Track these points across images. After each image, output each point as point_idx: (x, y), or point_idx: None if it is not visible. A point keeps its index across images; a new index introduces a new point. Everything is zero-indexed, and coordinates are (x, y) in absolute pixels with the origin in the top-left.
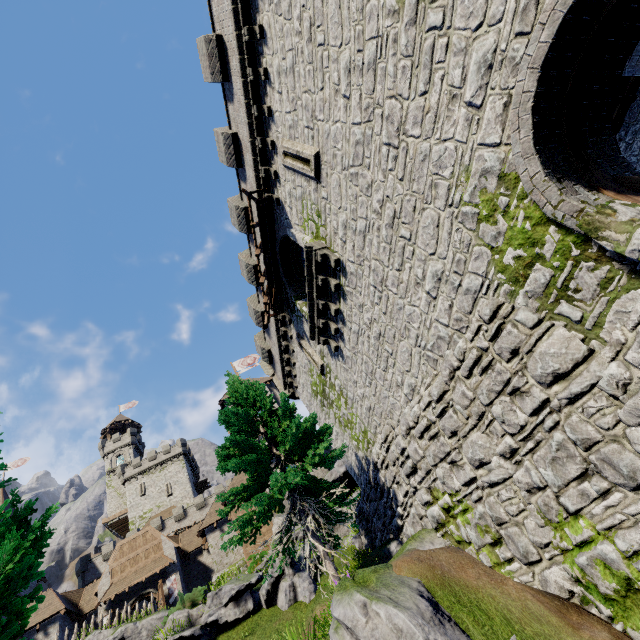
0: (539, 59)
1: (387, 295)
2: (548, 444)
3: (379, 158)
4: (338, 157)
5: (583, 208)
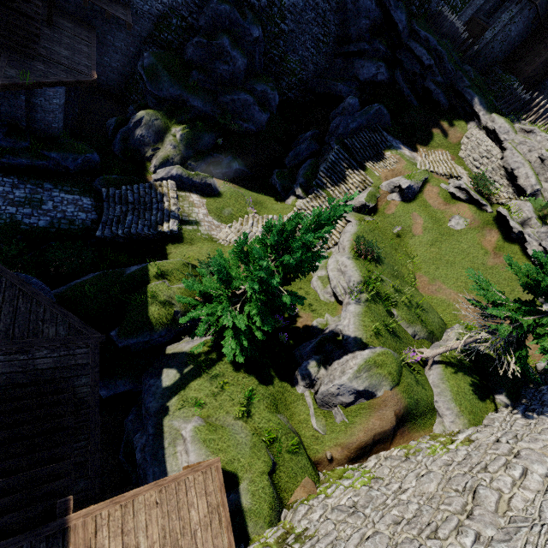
0: None
1: None
2: (374, 505)
3: None
4: None
5: None
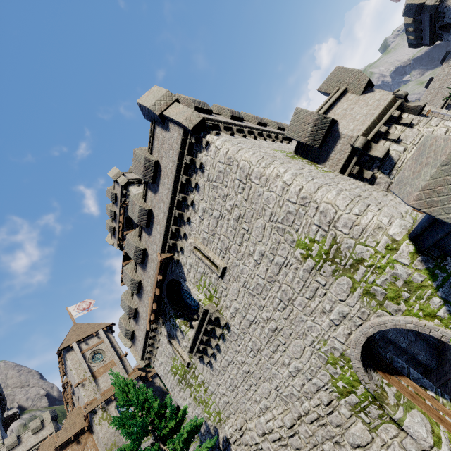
0: (368, 335)
1: (260, 357)
2: None
3: (272, 300)
4: (242, 279)
5: (377, 390)
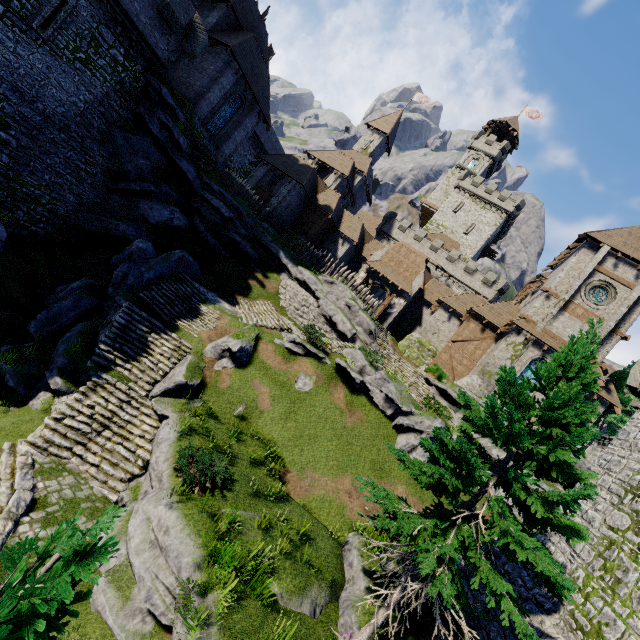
0: None
1: None
2: None
3: None
4: None
5: None
